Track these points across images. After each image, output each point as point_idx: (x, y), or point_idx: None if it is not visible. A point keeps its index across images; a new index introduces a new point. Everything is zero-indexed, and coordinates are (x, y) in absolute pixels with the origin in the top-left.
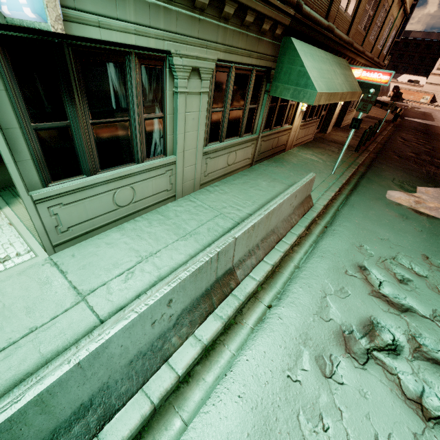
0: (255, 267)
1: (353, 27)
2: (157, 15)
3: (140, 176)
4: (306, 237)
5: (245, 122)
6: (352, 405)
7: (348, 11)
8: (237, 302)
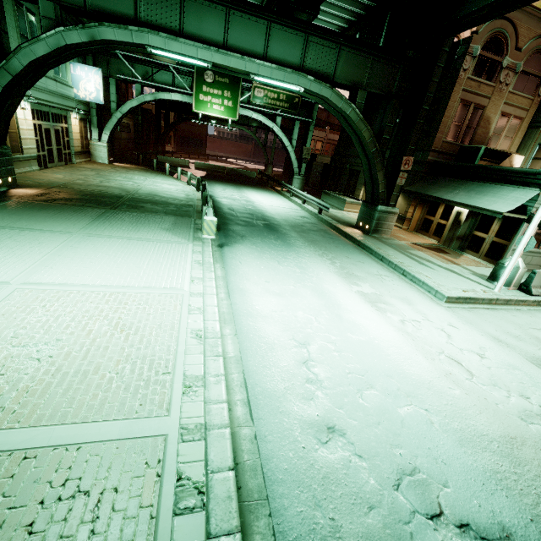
0: None
1: None
2: None
3: (536, 254)
4: None
5: None
6: None
7: None
8: None
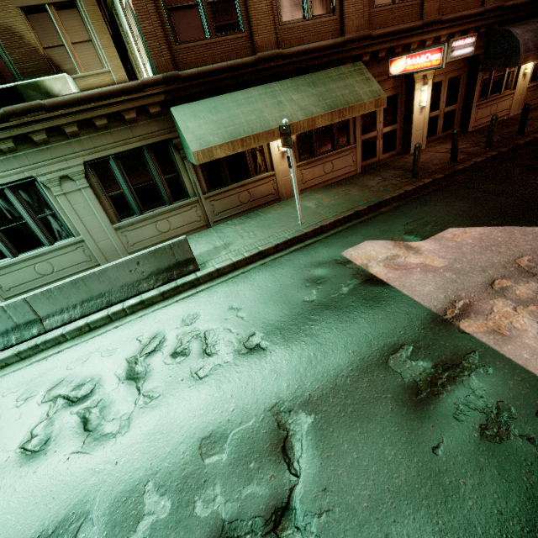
0: (69, 321)
1: (349, 19)
2: (10, 163)
3: (52, 254)
4: (163, 302)
5: (168, 191)
6: (4, 419)
7: (316, 13)
8: (33, 343)
